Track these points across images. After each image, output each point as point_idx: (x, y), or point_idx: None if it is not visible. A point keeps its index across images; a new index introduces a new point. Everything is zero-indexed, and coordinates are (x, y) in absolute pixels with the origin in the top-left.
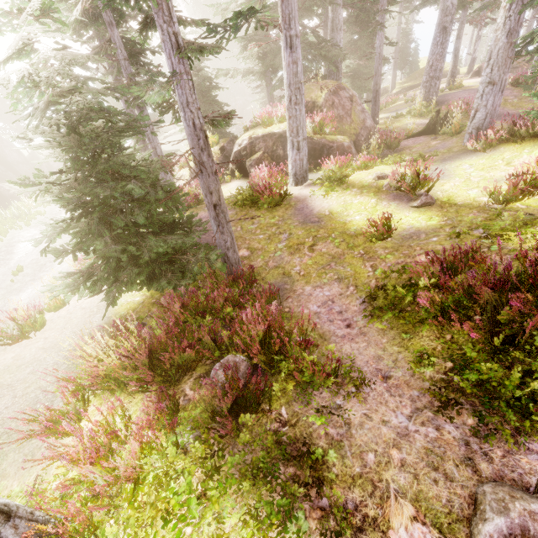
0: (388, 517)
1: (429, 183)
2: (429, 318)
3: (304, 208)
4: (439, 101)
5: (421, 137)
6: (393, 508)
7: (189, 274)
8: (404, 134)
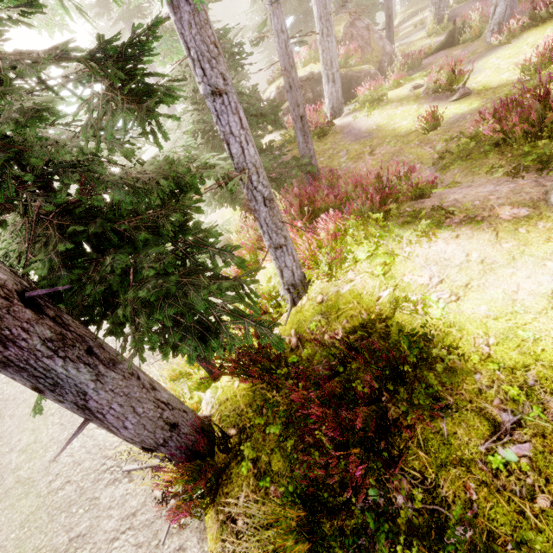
0: (497, 213)
1: (463, 78)
2: (492, 149)
3: (351, 130)
4: (450, 16)
5: (441, 52)
6: (499, 210)
7: (288, 179)
8: (422, 54)
